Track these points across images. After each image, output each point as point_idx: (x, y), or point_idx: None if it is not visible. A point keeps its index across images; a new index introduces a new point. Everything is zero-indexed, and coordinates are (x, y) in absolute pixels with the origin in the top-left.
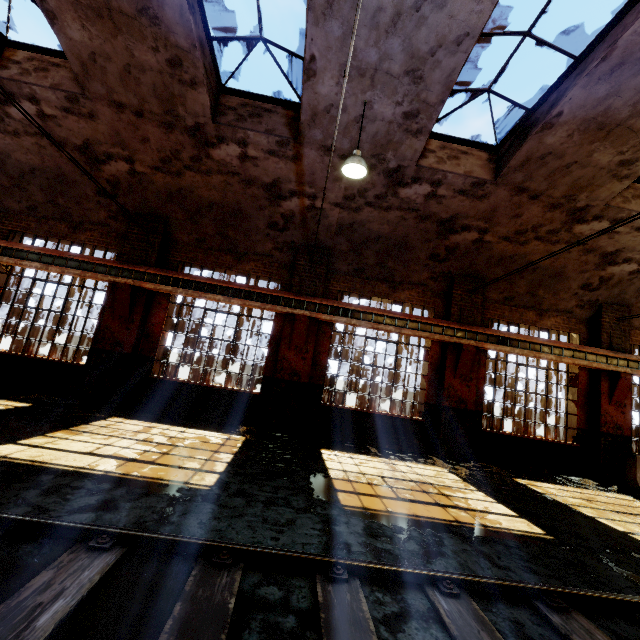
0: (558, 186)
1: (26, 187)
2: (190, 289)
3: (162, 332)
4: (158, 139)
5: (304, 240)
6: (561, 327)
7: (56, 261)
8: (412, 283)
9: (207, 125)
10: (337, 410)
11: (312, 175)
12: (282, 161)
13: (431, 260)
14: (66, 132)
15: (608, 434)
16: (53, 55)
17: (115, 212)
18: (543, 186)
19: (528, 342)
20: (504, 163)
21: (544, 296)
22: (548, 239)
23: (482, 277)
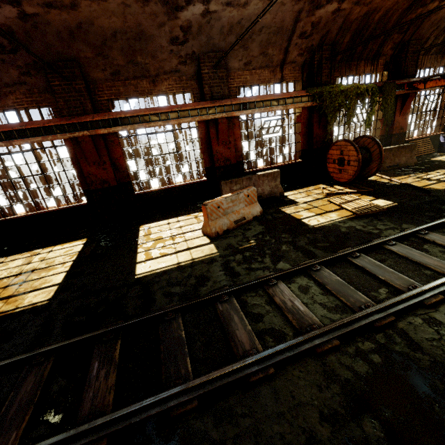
0: None
1: None
2: None
3: None
4: None
5: None
6: (175, 88)
7: None
8: (9, 85)
9: None
10: (12, 221)
11: None
12: None
13: (1, 53)
14: None
15: (221, 167)
16: None
17: None
18: None
19: (137, 116)
20: None
21: (145, 62)
22: None
23: (73, 58)
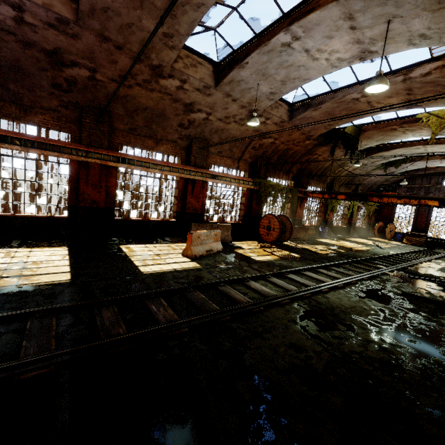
0: (132, 42)
1: None
2: None
3: None
4: None
5: None
6: (170, 152)
7: None
8: (44, 108)
9: None
10: None
11: None
12: None
13: (55, 89)
14: None
15: (189, 213)
16: None
17: None
18: (121, 39)
19: (141, 161)
20: (79, 6)
21: (157, 130)
22: (146, 87)
23: (108, 110)
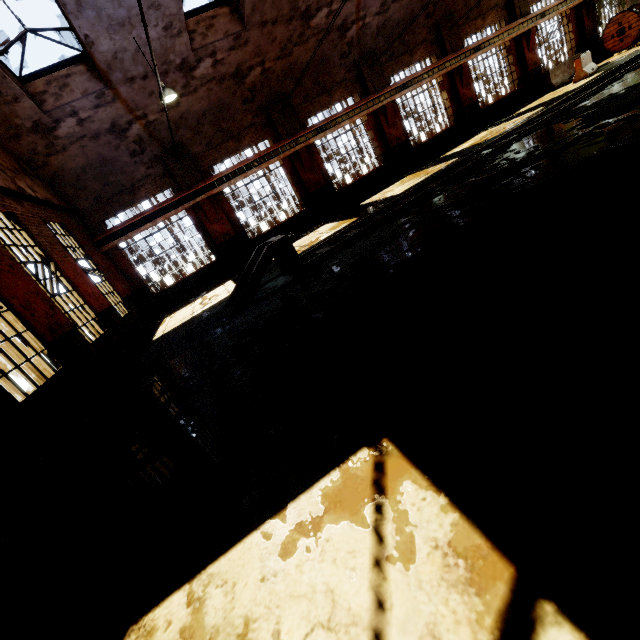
0: None
1: (201, 130)
2: (330, 128)
3: (324, 167)
4: (281, 34)
5: (360, 54)
6: (495, 20)
7: (260, 161)
8: (419, 44)
9: (312, 4)
10: (420, 147)
11: (365, 1)
12: (350, 2)
13: (426, 20)
14: (226, 67)
15: (532, 71)
16: (207, 10)
17: (255, 111)
18: None
19: (487, 41)
20: None
21: (483, 3)
22: None
23: (452, 13)
